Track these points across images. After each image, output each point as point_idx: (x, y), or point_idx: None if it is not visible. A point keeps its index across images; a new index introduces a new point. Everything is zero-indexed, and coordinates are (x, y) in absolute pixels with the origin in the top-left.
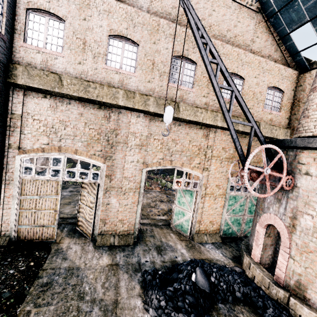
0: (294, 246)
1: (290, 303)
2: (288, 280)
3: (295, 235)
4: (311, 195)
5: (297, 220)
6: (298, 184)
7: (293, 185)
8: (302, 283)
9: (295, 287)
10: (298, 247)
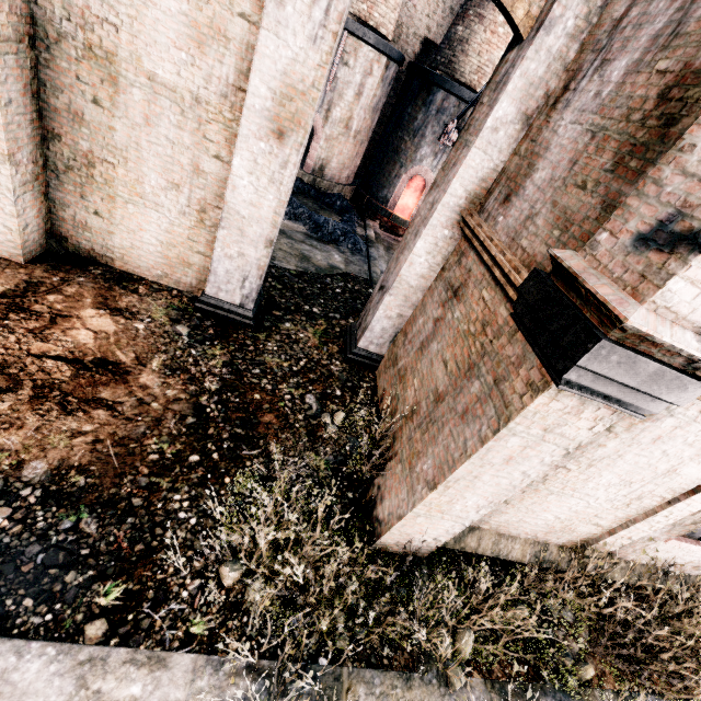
0: (324, 137)
1: (317, 182)
2: (315, 167)
3: (327, 127)
4: (346, 88)
5: (331, 113)
6: (339, 75)
7: (334, 76)
8: (324, 165)
9: (319, 170)
10: (327, 138)
